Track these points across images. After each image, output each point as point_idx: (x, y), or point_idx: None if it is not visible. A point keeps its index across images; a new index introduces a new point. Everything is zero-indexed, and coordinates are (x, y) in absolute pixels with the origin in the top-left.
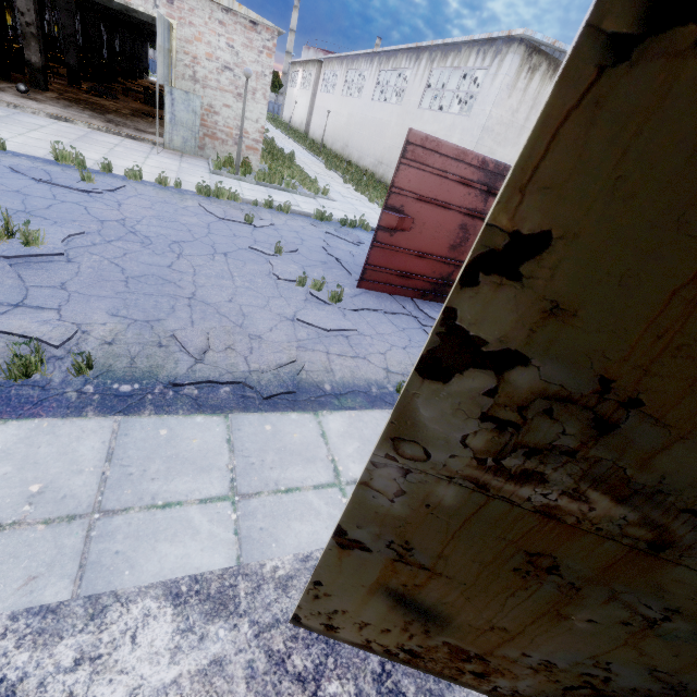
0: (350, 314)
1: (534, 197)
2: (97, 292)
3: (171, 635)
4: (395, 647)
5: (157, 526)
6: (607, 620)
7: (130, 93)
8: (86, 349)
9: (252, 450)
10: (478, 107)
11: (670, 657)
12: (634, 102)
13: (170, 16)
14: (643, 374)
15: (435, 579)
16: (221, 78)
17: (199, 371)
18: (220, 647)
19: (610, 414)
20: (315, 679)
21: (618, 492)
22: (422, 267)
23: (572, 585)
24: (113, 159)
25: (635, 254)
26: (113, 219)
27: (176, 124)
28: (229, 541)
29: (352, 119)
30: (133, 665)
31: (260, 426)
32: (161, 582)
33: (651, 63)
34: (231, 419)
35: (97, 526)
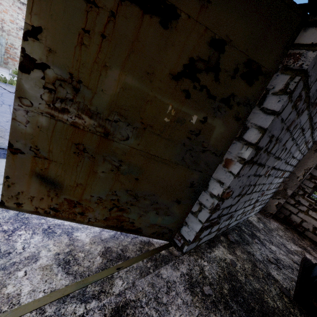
0: None
1: (34, 16)
2: None
3: None
4: (48, 208)
5: None
6: (107, 170)
7: None
8: None
9: (3, 171)
10: None
11: (128, 182)
12: None
13: None
14: (78, 72)
15: (51, 164)
16: (19, 33)
17: None
18: None
19: (76, 85)
20: (12, 231)
21: (89, 114)
22: None
23: (92, 156)
24: None
25: (63, 36)
26: None
27: None
28: None
29: None
30: None
31: None
32: None
33: None
34: None
35: None
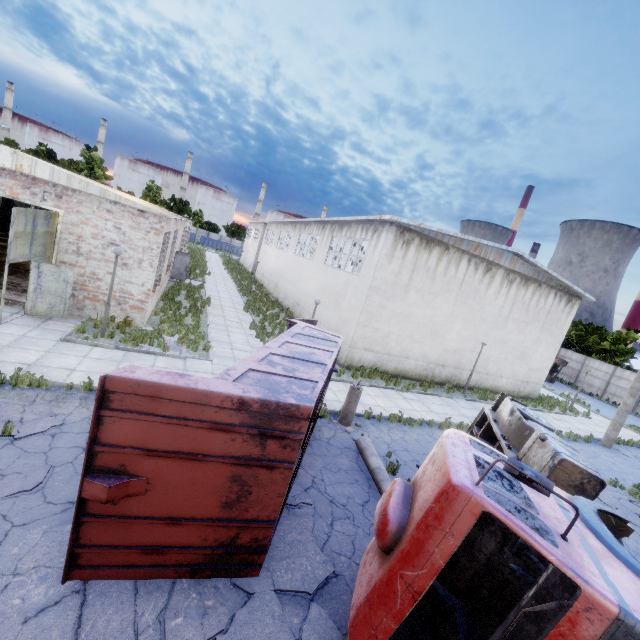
0: None
1: None
2: None
3: None
4: None
5: None
6: None
7: None
8: None
9: None
10: (365, 269)
11: None
12: None
13: (58, 207)
14: None
15: None
16: (107, 252)
17: None
18: None
19: None
20: None
21: None
22: (181, 535)
23: None
24: None
25: None
26: None
27: (43, 292)
28: None
29: (281, 266)
30: None
31: None
32: None
33: None
34: None
35: None
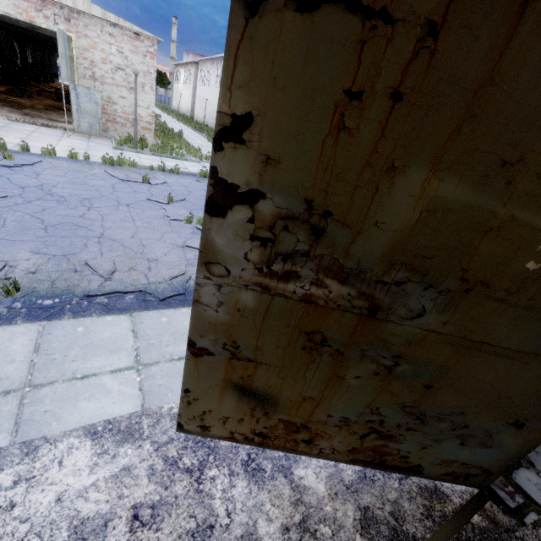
0: None
1: (237, 93)
2: (21, 238)
3: (90, 457)
4: (250, 433)
5: (77, 391)
6: (365, 374)
7: (43, 93)
8: (13, 278)
9: (151, 335)
10: None
11: (408, 393)
12: (268, 36)
13: (68, 31)
14: (325, 194)
15: (259, 368)
16: (115, 77)
17: (108, 286)
18: (128, 460)
19: (318, 223)
20: (199, 469)
21: (340, 277)
22: None
23: (338, 351)
24: (31, 142)
25: (297, 121)
26: (33, 185)
27: (82, 113)
28: (135, 395)
29: None
30: (60, 479)
31: (158, 319)
32: (82, 426)
33: (269, 15)
34: (135, 316)
35: (28, 396)
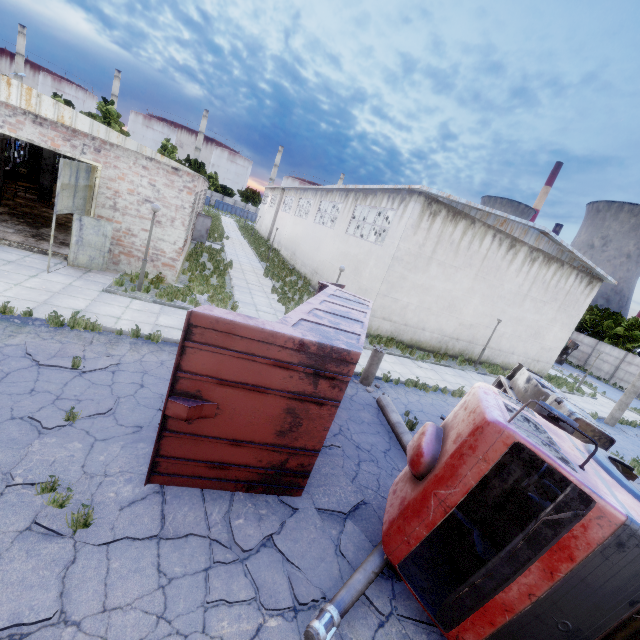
0: (86, 556)
1: None
2: None
3: None
4: None
5: None
6: None
7: None
8: None
9: None
10: (389, 239)
11: None
12: None
13: (96, 161)
14: None
15: None
16: (141, 209)
17: None
18: None
19: None
20: None
21: None
22: (241, 455)
23: None
24: None
25: None
26: None
27: (84, 245)
28: None
29: (299, 234)
30: None
31: None
32: None
33: None
34: None
35: None
